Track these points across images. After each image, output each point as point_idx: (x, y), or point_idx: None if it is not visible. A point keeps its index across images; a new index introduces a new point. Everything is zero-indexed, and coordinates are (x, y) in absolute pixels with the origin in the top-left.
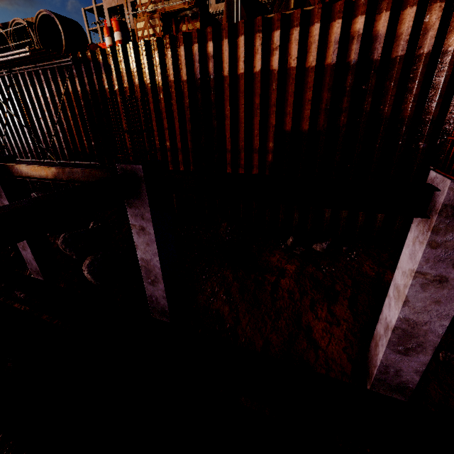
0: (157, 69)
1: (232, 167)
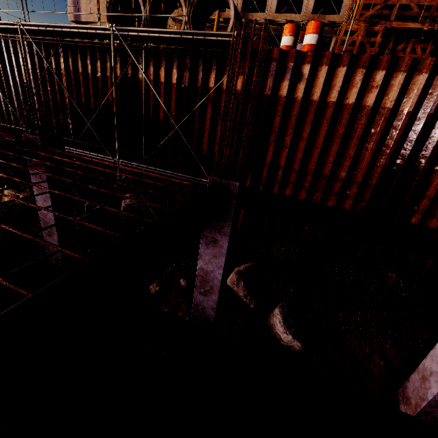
0: (371, 91)
1: (422, 215)
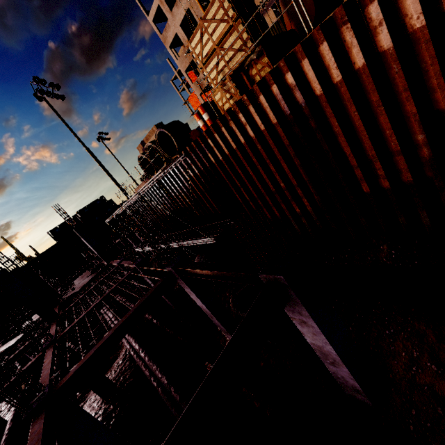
0: (246, 128)
1: (367, 182)
